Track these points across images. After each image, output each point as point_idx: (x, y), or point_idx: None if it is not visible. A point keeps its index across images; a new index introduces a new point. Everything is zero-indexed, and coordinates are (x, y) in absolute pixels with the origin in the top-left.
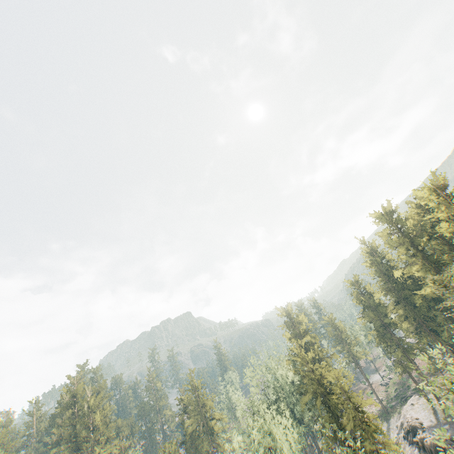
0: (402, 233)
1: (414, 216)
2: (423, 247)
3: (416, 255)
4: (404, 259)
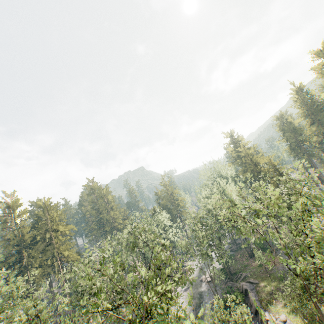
0: None
1: None
2: None
3: None
4: None
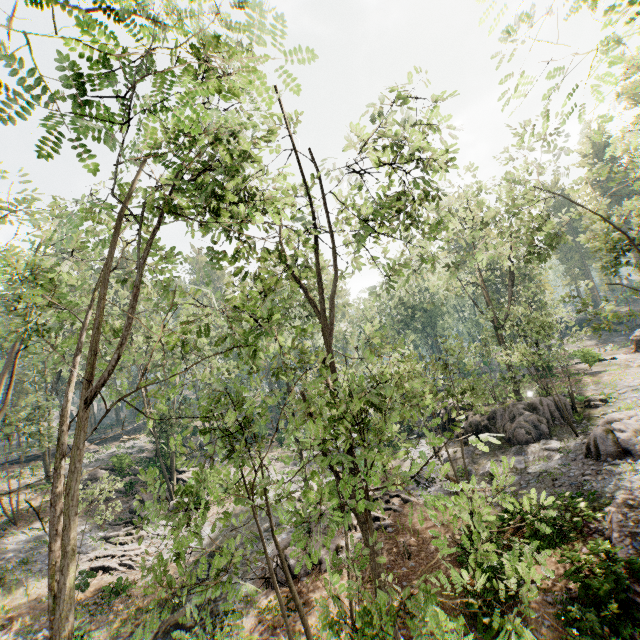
0: None
1: None
2: None
3: None
4: None
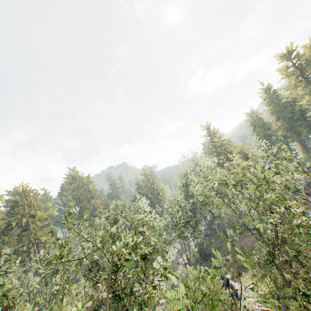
0: (295, 66)
1: (307, 52)
2: (308, 73)
3: (301, 81)
4: (293, 83)
